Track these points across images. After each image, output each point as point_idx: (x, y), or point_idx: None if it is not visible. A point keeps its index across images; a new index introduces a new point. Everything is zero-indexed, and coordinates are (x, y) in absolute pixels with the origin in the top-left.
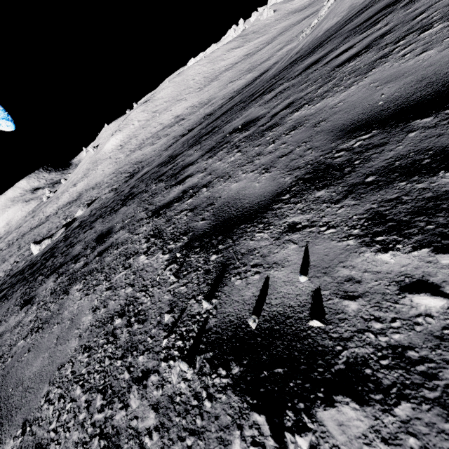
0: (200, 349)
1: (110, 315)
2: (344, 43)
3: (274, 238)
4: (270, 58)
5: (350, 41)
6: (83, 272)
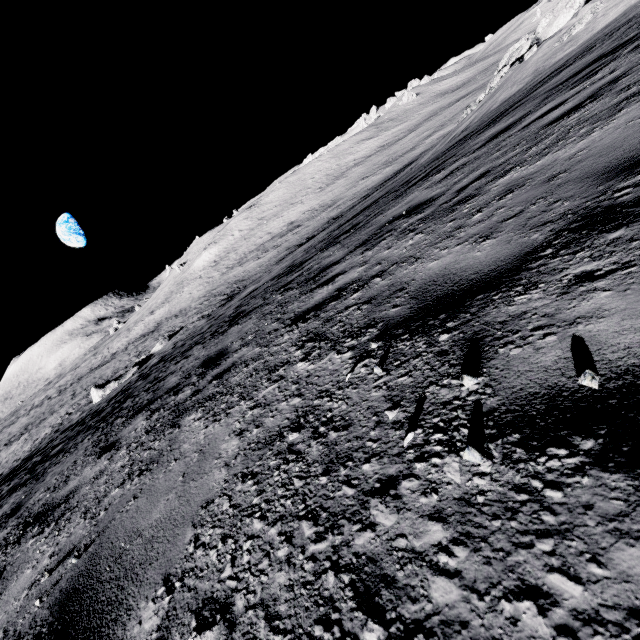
0: (487, 434)
1: (274, 432)
2: (545, 103)
3: (556, 294)
4: (415, 147)
5: (555, 99)
6: (195, 400)
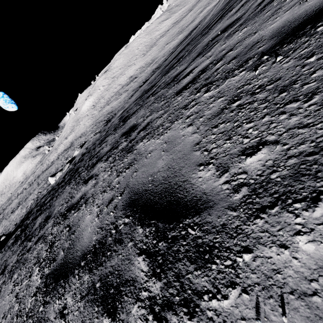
0: None
1: (218, 111)
2: None
3: None
4: (194, 20)
5: None
6: (135, 141)
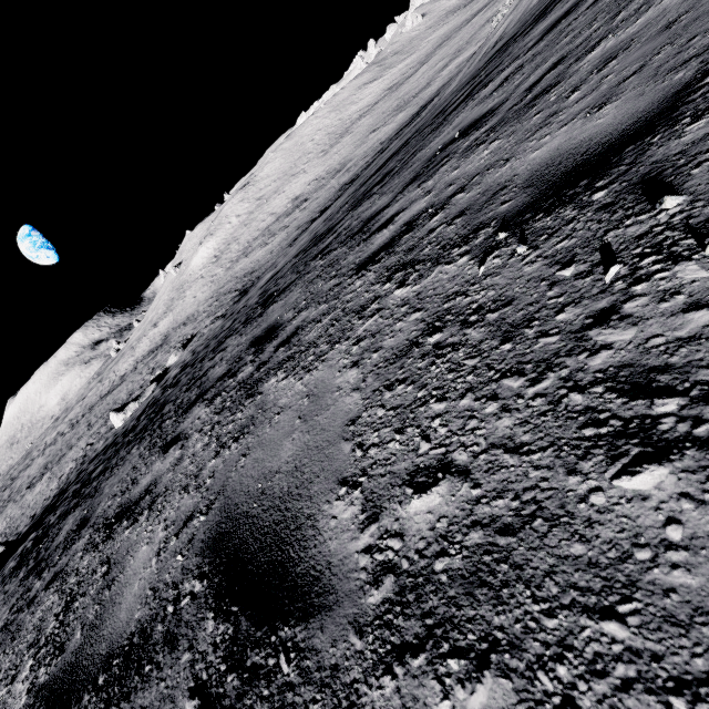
0: None
1: (404, 346)
2: None
3: None
4: (430, 83)
5: None
6: (266, 369)
